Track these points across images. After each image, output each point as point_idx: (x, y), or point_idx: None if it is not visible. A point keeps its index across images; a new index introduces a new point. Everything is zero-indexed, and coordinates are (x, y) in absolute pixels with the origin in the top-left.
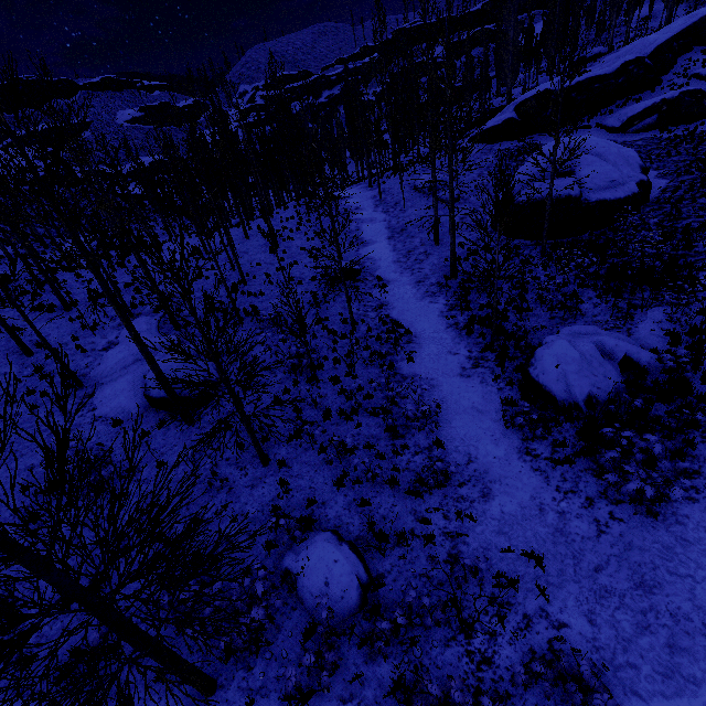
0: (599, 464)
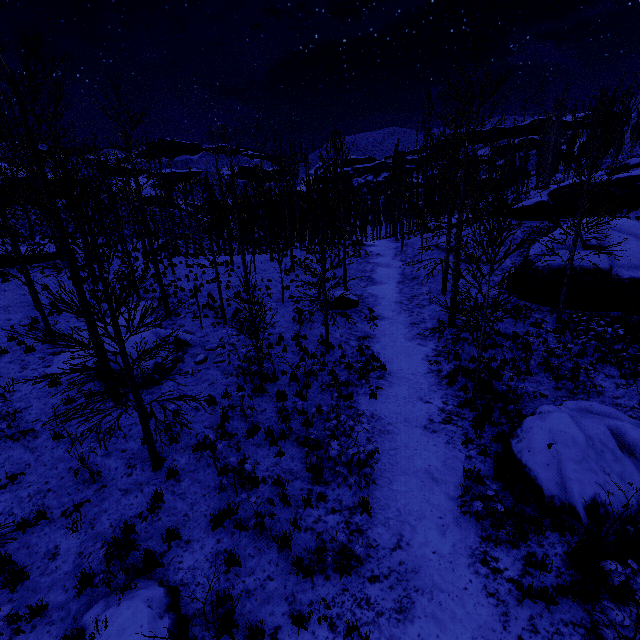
0: (594, 627)
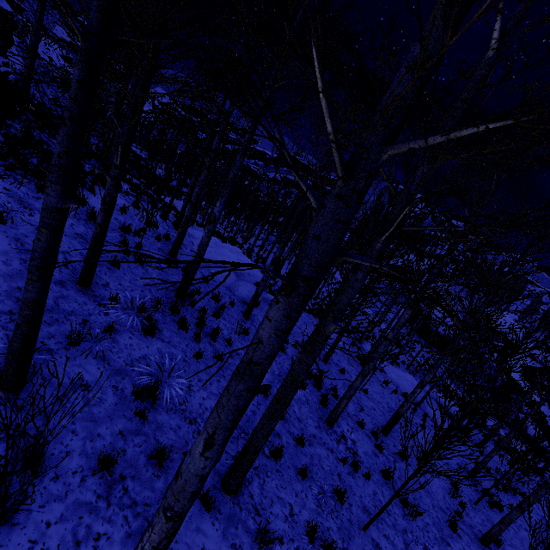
0: None
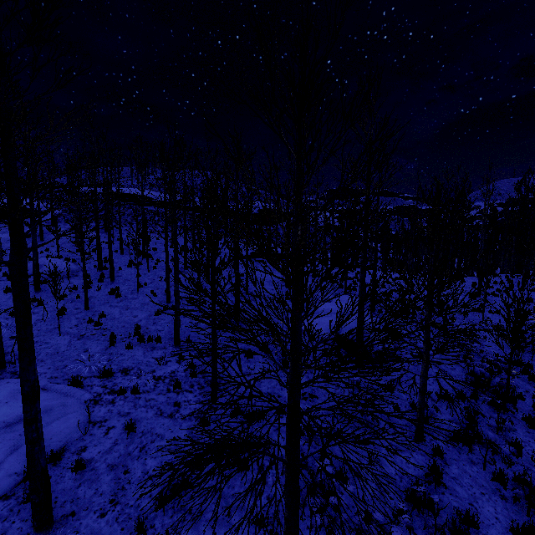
0: None
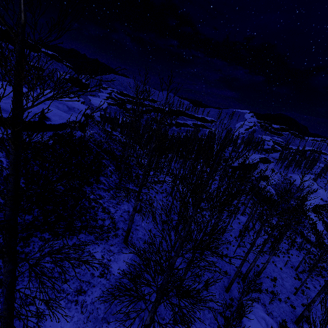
0: None
